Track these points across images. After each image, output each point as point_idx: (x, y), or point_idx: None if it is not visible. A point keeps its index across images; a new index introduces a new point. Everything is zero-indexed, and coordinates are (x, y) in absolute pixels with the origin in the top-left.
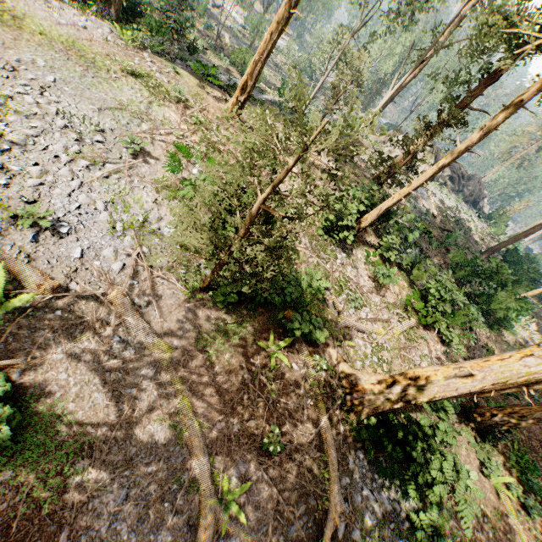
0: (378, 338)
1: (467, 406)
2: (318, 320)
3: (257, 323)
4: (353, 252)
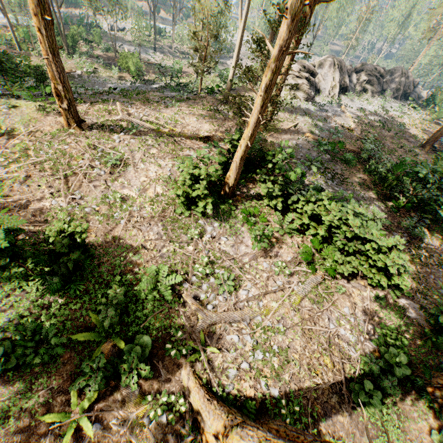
0: (266, 320)
1: (414, 381)
2: (139, 348)
3: (59, 377)
4: (232, 216)
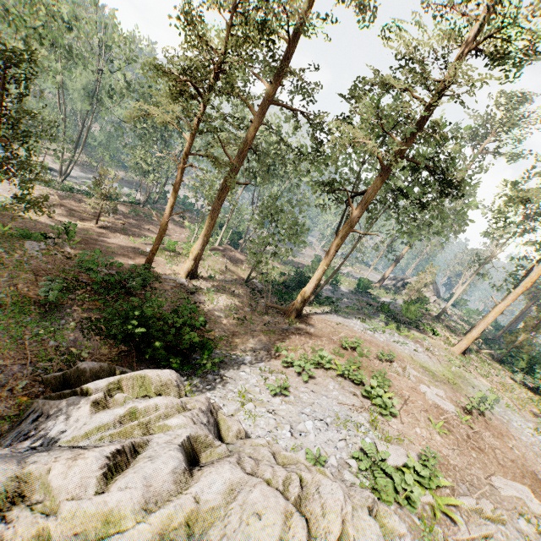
0: None
1: None
2: None
3: None
4: None
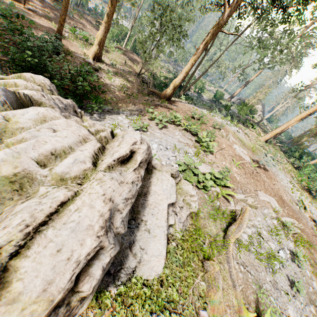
0: None
1: None
2: None
3: None
4: None
